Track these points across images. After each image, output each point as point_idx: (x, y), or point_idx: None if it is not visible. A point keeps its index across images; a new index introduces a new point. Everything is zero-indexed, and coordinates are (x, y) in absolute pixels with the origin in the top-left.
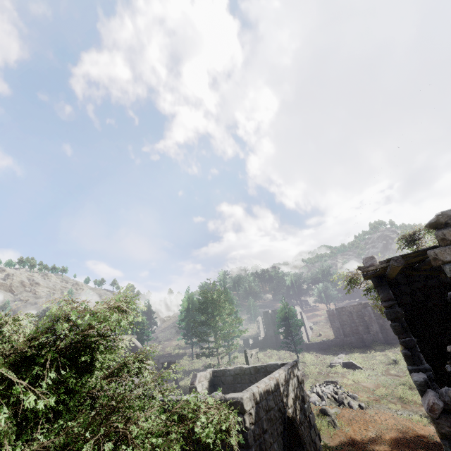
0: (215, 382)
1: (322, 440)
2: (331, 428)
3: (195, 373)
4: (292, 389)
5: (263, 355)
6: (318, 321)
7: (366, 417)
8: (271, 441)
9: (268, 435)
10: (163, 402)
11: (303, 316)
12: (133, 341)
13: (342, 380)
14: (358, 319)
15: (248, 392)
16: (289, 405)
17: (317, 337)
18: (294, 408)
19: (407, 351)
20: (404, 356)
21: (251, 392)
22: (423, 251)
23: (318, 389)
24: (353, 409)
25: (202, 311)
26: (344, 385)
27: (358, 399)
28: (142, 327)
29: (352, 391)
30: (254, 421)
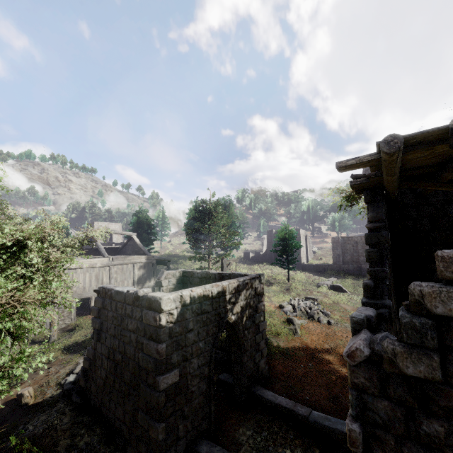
0: (184, 281)
1: (277, 342)
2: (290, 334)
3: (163, 271)
4: (244, 298)
5: (258, 268)
6: (324, 247)
7: (329, 332)
8: (196, 339)
9: (193, 334)
10: (102, 288)
11: (307, 240)
12: (133, 237)
13: (323, 299)
14: (362, 250)
15: (174, 294)
16: (234, 312)
17: (317, 261)
18: (240, 315)
19: (370, 282)
20: (364, 287)
21: (179, 294)
22: (448, 128)
23: (295, 302)
24: (320, 324)
25: (198, 219)
26: (322, 303)
27: (330, 316)
28: (146, 227)
29: (328, 309)
30: (175, 320)
